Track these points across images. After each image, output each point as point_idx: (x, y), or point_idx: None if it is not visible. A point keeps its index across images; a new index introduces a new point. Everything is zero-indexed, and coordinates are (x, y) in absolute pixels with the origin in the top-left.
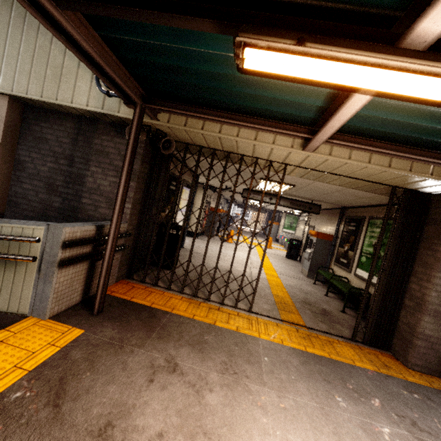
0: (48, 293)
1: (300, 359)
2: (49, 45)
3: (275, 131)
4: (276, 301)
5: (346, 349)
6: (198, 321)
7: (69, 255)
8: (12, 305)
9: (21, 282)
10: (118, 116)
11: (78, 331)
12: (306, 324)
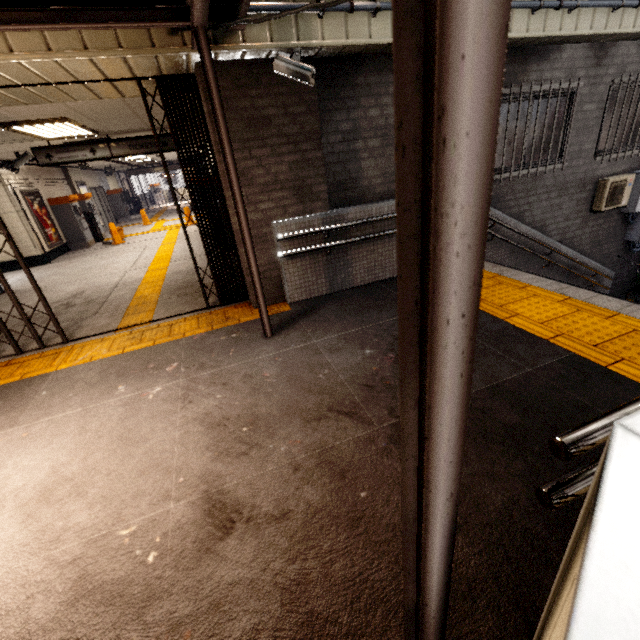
0: None
1: (103, 368)
2: None
3: None
4: (131, 306)
5: (188, 323)
6: None
7: None
8: None
9: None
10: None
11: None
12: (155, 318)
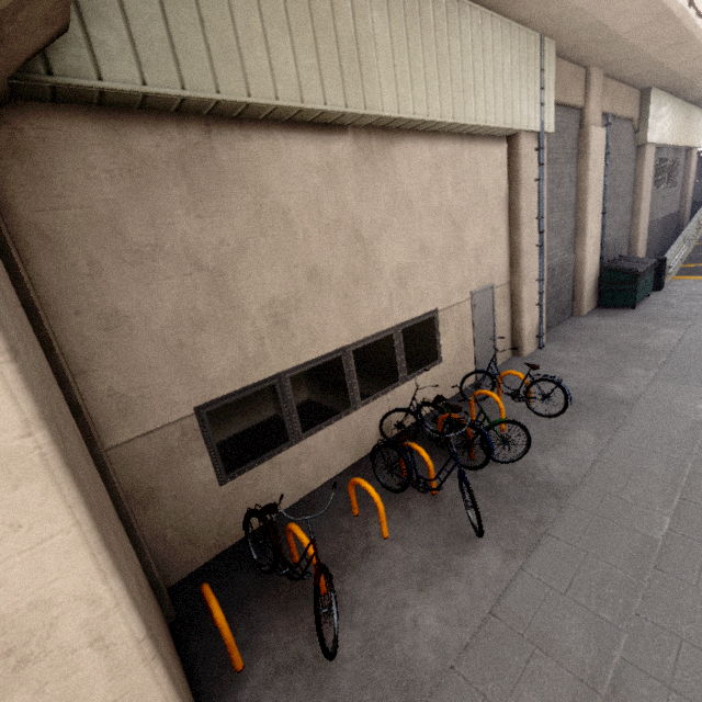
0: None
1: None
2: None
3: None
4: None
5: None
6: None
7: None
8: None
9: None
10: None
11: None
12: None
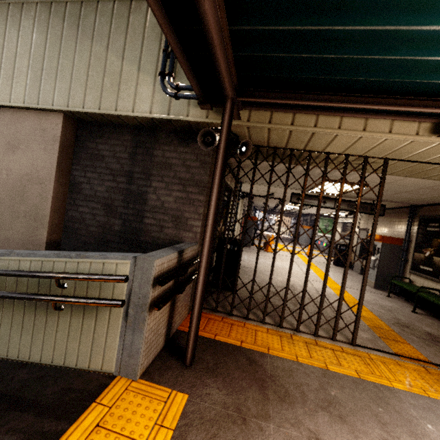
0: (139, 346)
1: None
2: (105, 52)
3: (400, 115)
4: (369, 325)
5: None
6: (306, 365)
7: (157, 293)
8: (94, 361)
9: (103, 332)
10: (186, 120)
11: (181, 397)
12: (429, 359)
